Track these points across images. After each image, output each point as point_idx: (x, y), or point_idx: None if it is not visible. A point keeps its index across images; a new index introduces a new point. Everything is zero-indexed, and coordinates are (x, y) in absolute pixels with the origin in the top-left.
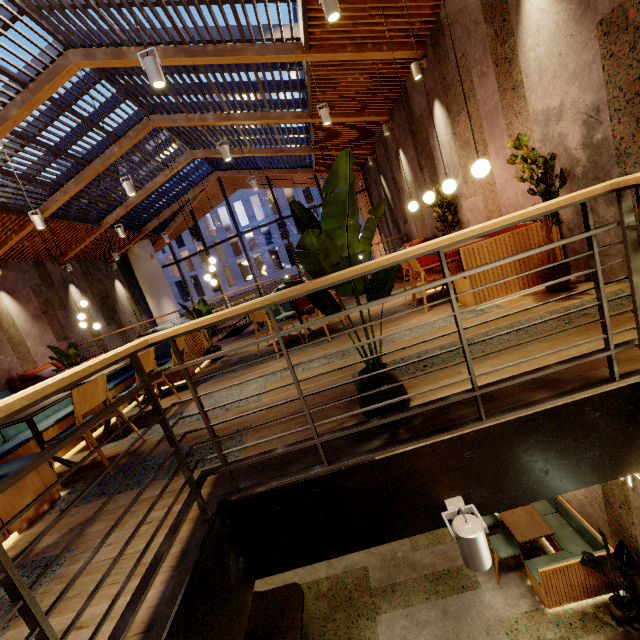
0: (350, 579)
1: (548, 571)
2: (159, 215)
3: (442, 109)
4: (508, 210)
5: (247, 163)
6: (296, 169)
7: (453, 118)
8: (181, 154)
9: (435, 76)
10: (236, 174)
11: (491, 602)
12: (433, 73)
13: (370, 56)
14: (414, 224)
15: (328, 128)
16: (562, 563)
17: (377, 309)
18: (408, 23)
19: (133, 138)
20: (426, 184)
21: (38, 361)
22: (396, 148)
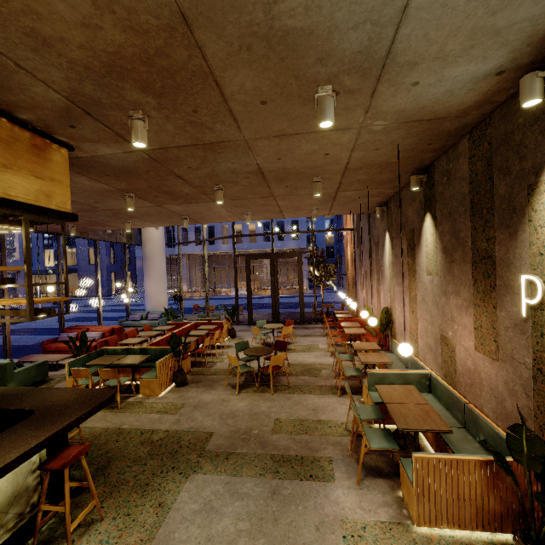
0: (188, 437)
1: (428, 460)
2: None
3: None
4: None
5: None
6: None
7: None
8: None
9: None
10: None
11: (339, 499)
12: None
13: None
14: None
15: None
16: (451, 456)
17: None
18: None
19: None
20: None
21: None
22: None
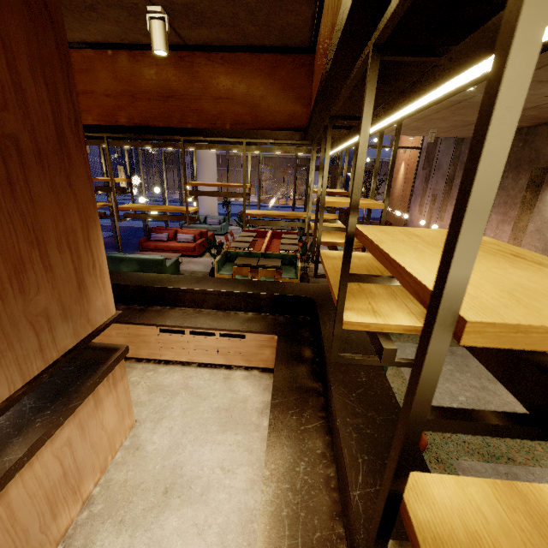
0: None
1: None
2: None
3: None
4: None
5: None
6: None
7: None
8: None
9: None
10: None
11: None
12: None
13: None
14: None
15: None
16: None
17: None
18: None
19: None
20: None
21: None
22: None
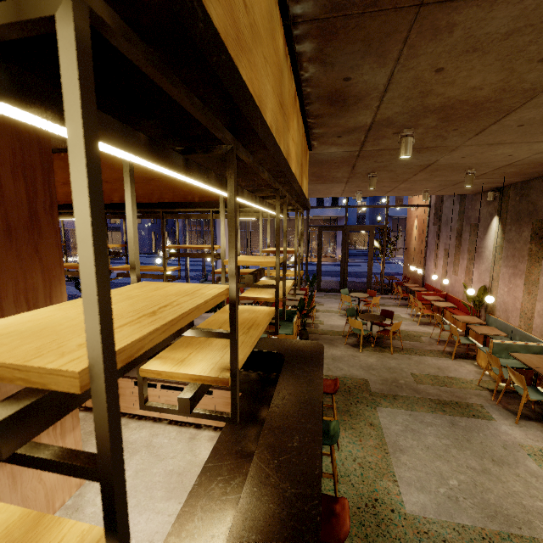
0: (349, 381)
1: None
2: None
3: None
4: None
5: None
6: None
7: None
8: None
9: None
10: None
11: (508, 432)
12: None
13: None
14: None
15: None
16: None
17: None
18: None
19: None
20: None
21: None
22: None
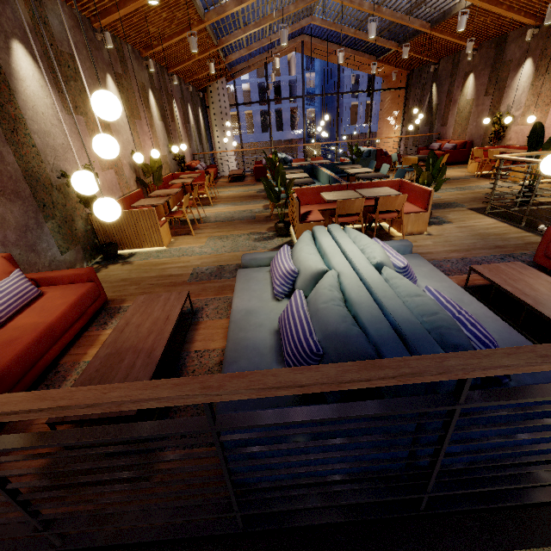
0: None
1: None
2: (248, 60)
3: (532, 66)
4: (545, 139)
5: (335, 37)
6: (364, 54)
7: (537, 75)
8: (305, 17)
9: (539, 44)
10: (318, 43)
11: None
12: (539, 41)
13: (511, 15)
14: (453, 129)
15: (429, 38)
16: None
17: (448, 176)
18: (547, 7)
19: (307, 3)
20: (485, 106)
21: (186, 158)
22: (468, 71)
